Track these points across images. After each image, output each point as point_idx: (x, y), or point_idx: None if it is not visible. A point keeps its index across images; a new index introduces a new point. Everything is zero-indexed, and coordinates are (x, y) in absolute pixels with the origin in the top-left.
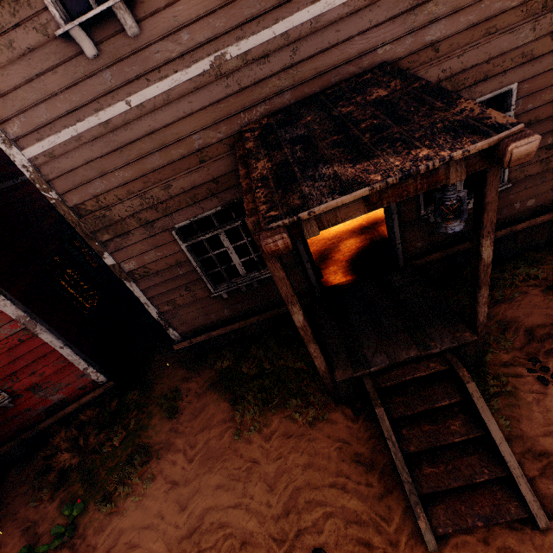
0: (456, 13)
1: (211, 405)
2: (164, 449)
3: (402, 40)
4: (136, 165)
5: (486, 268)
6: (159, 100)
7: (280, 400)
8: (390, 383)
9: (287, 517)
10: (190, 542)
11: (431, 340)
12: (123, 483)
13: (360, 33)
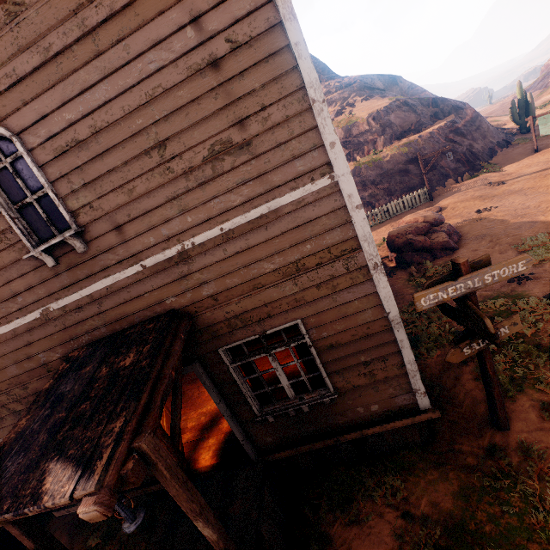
0: (222, 277)
1: None
2: None
3: (183, 294)
4: (0, 373)
5: (218, 543)
6: (9, 334)
7: None
8: None
9: None
10: None
11: None
12: None
13: (147, 292)
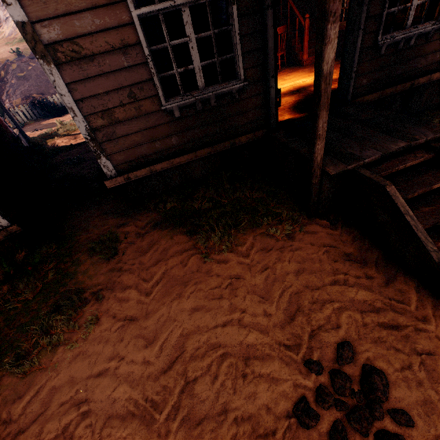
0: None
1: (161, 241)
2: (106, 290)
3: None
4: None
5: None
6: None
7: (247, 223)
8: (384, 172)
9: (293, 321)
10: (171, 375)
11: (413, 135)
12: (46, 336)
13: None
